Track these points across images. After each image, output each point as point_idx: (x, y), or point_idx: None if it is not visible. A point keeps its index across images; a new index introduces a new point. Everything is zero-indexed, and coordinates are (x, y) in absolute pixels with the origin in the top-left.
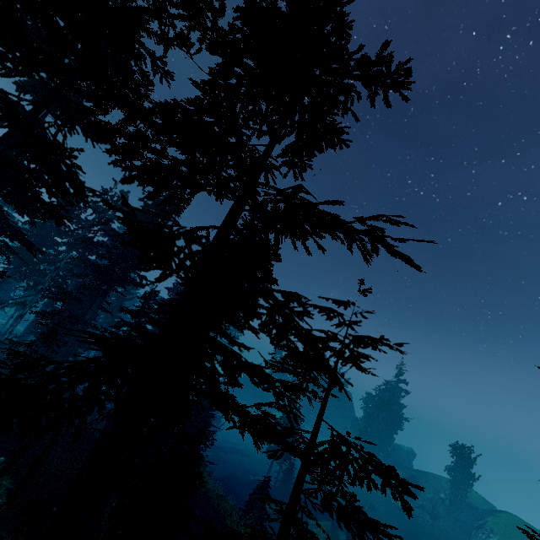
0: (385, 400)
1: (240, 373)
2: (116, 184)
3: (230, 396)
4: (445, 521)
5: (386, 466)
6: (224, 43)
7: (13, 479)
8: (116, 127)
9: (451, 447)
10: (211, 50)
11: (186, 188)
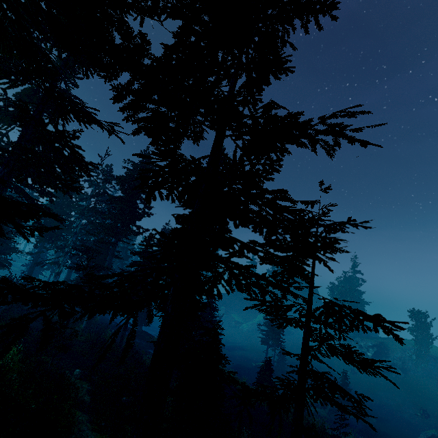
0: (346, 288)
1: (256, 252)
2: (102, 160)
3: (250, 274)
4: (415, 372)
5: (373, 314)
6: (182, 7)
7: (89, 383)
8: (126, 87)
9: (409, 314)
10: (172, 16)
11: (179, 129)
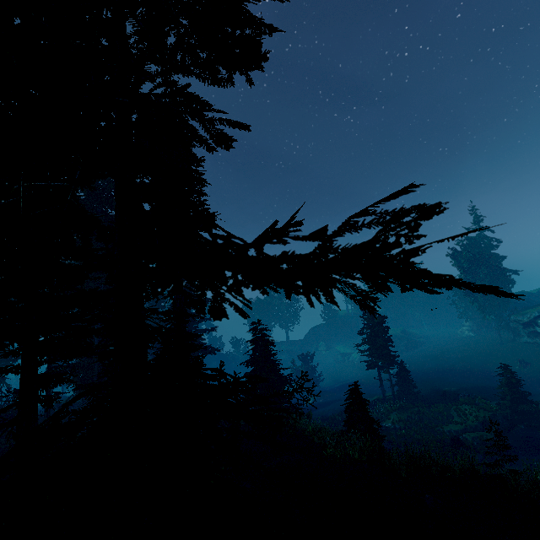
0: (475, 254)
1: None
2: None
3: None
4: None
5: None
6: None
7: None
8: None
9: None
10: None
11: None
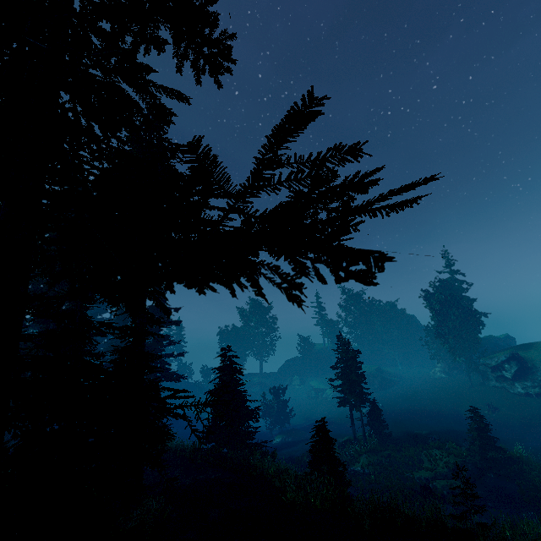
0: (446, 295)
1: None
2: None
3: None
4: None
5: None
6: None
7: None
8: None
9: None
10: None
11: None
